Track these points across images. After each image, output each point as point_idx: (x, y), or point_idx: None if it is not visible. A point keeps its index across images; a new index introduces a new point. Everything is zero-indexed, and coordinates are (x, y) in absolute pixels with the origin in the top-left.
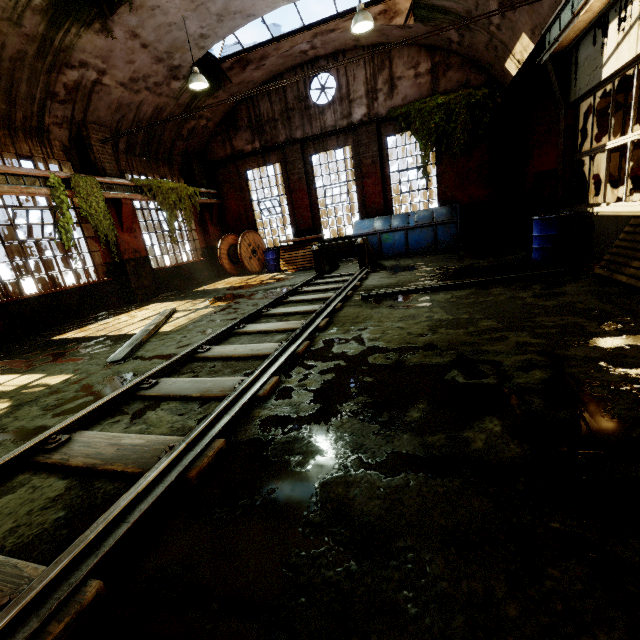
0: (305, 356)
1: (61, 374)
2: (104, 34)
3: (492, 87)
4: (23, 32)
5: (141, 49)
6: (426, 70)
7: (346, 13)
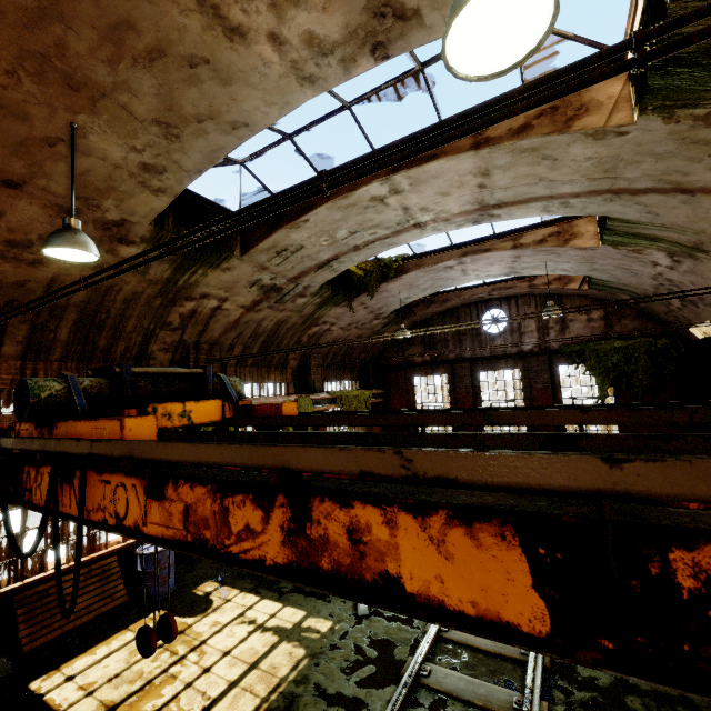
0: (553, 671)
1: (320, 617)
2: (345, 306)
3: (674, 338)
4: (301, 314)
5: (363, 309)
6: (599, 316)
7: (523, 277)
